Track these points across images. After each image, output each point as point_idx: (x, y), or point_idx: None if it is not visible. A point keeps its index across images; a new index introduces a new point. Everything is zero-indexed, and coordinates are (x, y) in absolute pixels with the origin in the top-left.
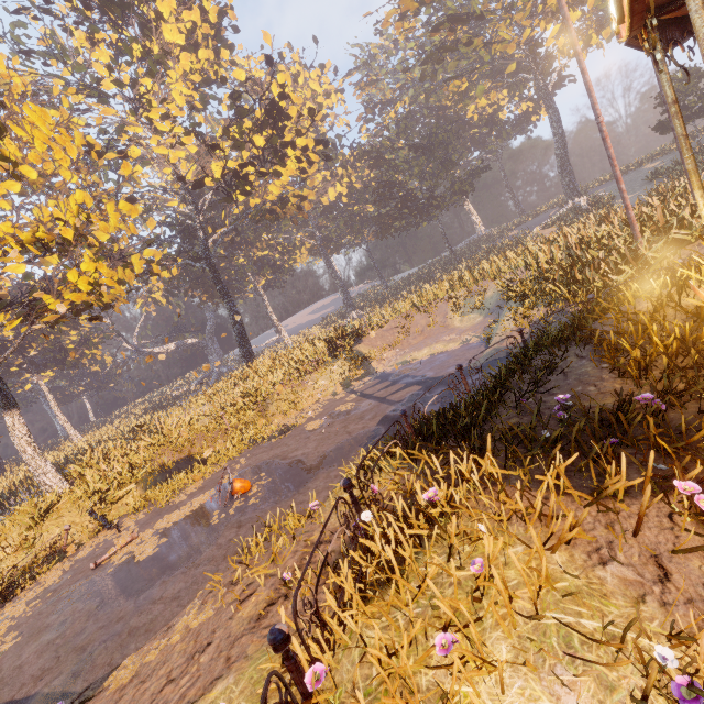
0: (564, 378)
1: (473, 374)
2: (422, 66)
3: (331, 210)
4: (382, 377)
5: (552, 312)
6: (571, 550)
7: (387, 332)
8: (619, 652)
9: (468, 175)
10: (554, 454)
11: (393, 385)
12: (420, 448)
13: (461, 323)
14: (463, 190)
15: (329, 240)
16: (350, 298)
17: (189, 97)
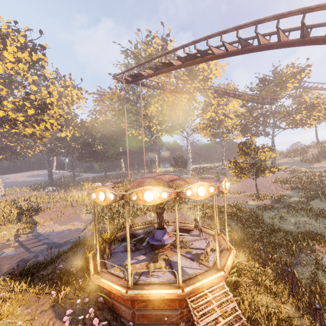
0: (74, 258)
1: (68, 244)
2: (116, 113)
3: (61, 139)
4: (37, 236)
5: (102, 227)
6: (23, 307)
7: (53, 212)
8: (15, 325)
9: (120, 153)
10: (46, 283)
11: (38, 242)
12: (16, 278)
13: (85, 216)
14: (116, 158)
15: (53, 150)
16: (52, 180)
17: (4, 71)
